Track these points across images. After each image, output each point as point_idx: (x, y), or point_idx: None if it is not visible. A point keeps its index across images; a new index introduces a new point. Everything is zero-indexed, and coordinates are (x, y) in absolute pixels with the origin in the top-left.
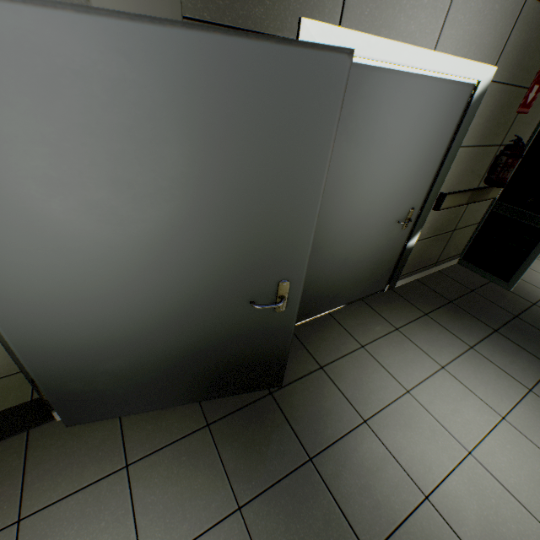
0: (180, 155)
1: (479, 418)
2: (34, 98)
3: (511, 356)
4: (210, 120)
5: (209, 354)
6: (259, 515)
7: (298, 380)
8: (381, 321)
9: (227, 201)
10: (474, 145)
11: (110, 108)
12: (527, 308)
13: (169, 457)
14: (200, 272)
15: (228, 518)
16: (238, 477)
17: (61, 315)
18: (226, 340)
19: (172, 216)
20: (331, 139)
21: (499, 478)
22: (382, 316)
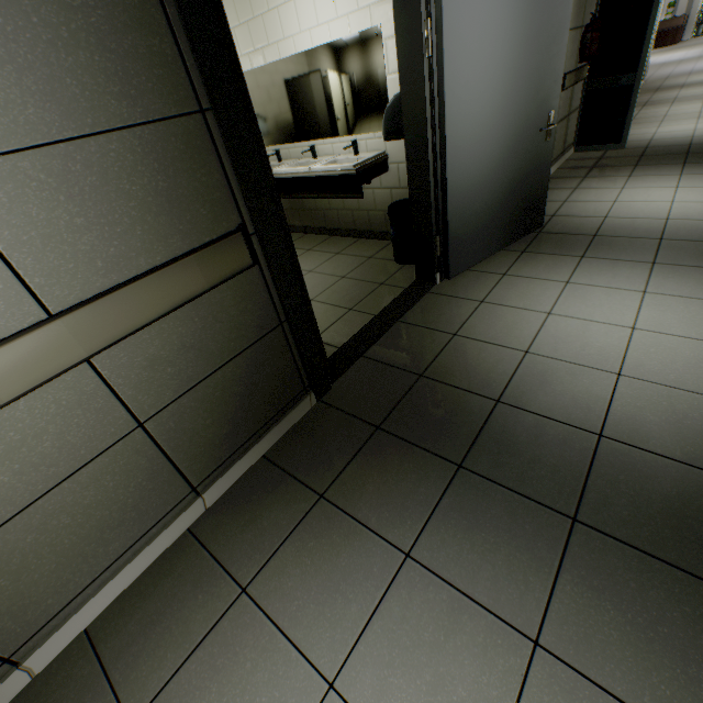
0: (524, 25)
1: (664, 193)
2: (489, 3)
3: (656, 170)
4: (535, 0)
5: (515, 191)
6: (594, 254)
7: (546, 224)
8: (561, 190)
9: (535, 52)
10: (571, 29)
11: (508, 2)
12: (644, 151)
13: (521, 265)
14: (521, 110)
15: (581, 261)
16: (566, 253)
17: (468, 157)
18: (524, 175)
19: (517, 67)
20: (571, 1)
21: (695, 202)
22: (559, 189)
